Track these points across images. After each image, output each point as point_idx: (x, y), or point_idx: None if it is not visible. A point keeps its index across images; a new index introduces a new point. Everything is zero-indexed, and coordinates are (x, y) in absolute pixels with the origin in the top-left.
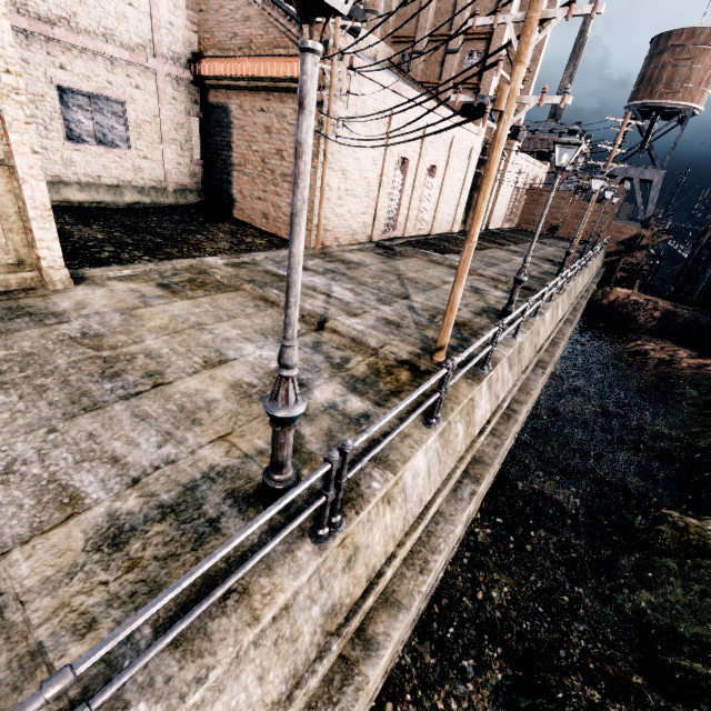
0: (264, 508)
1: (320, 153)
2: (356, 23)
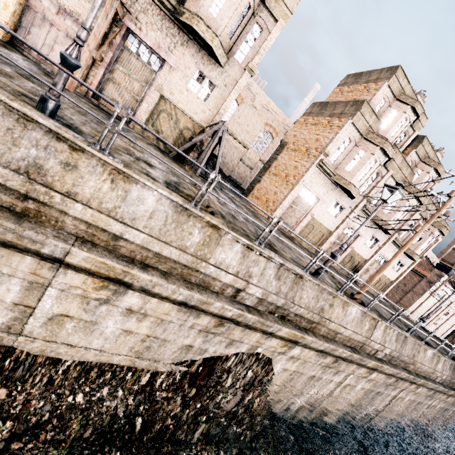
0: (452, 360)
1: (423, 295)
2: (454, 280)
